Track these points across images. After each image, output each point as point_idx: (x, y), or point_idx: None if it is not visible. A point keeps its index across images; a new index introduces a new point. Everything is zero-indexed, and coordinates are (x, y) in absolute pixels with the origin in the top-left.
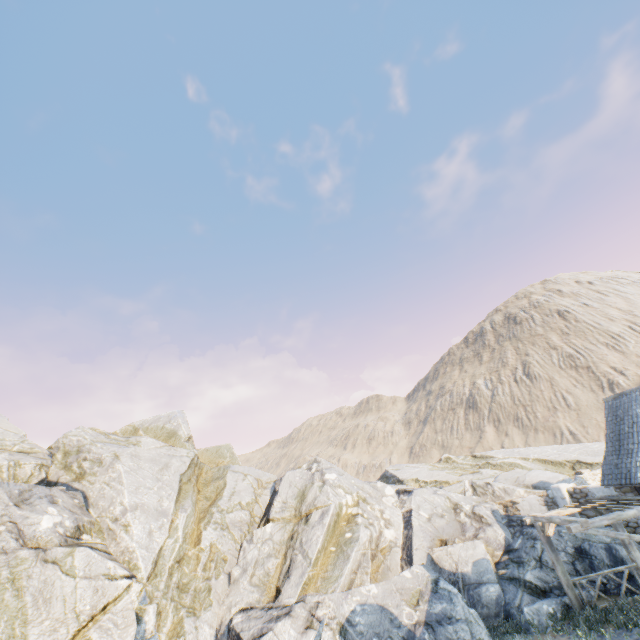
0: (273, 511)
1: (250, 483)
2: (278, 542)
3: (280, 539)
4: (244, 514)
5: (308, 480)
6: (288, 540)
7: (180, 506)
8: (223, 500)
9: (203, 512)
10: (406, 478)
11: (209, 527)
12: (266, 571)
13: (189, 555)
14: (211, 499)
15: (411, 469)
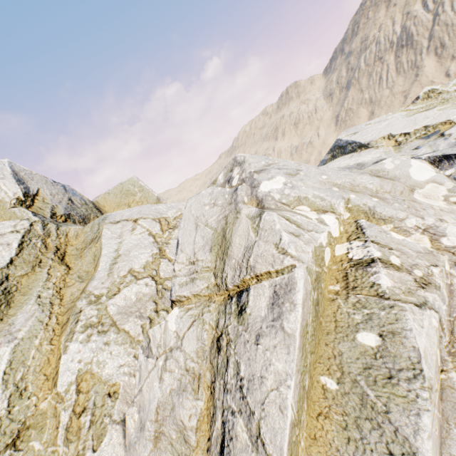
0: (175, 285)
1: (145, 231)
2: (193, 357)
3: (196, 349)
4: (142, 286)
5: (227, 206)
6: (212, 350)
7: (4, 330)
8: (97, 280)
9: (68, 311)
10: (372, 139)
11: (72, 343)
12: (180, 431)
13: (42, 411)
14: (88, 277)
15: (375, 126)
